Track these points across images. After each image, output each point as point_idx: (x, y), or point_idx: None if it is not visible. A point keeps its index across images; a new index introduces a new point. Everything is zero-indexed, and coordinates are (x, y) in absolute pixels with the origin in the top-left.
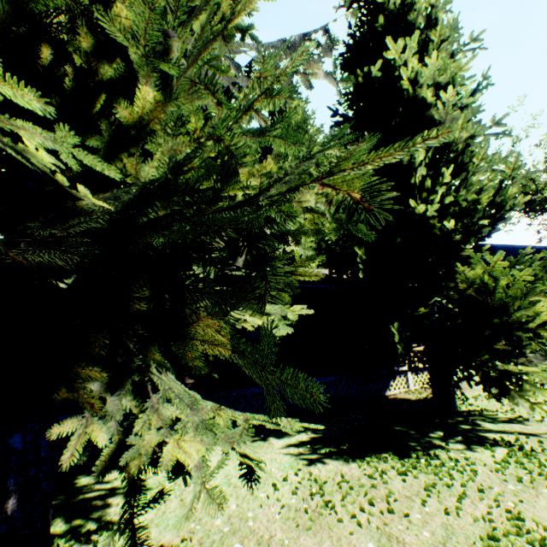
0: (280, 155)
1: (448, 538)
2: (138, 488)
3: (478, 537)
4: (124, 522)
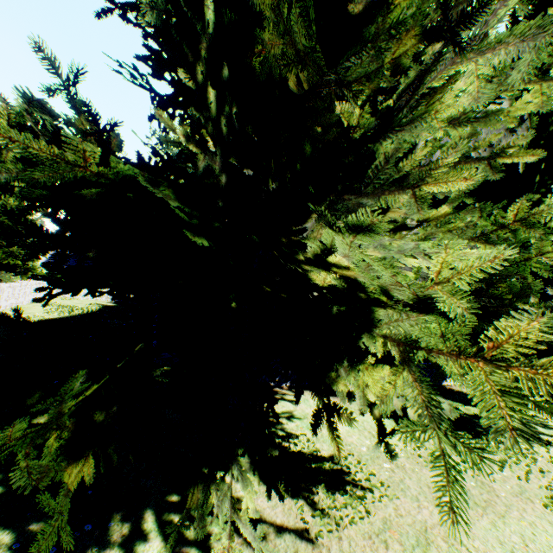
0: (472, 221)
1: (522, 492)
2: (382, 424)
3: (543, 496)
4: (379, 439)
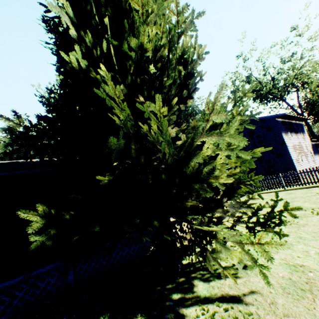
0: None
1: None
2: None
3: None
4: None
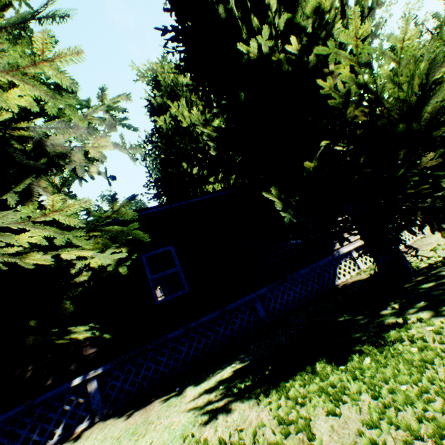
0: None
1: None
2: None
3: None
4: None
